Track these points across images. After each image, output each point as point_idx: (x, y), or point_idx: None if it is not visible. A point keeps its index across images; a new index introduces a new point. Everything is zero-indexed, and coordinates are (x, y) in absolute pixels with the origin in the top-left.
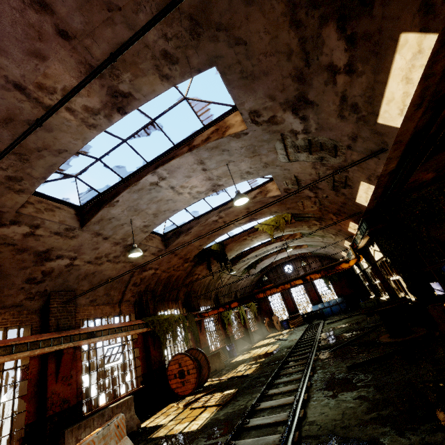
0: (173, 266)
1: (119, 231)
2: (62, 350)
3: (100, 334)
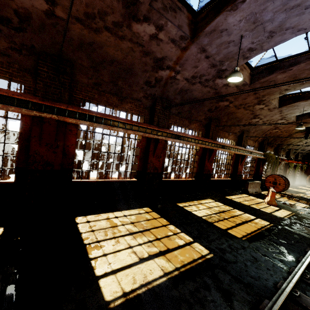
0: (287, 130)
1: (290, 111)
2: (245, 155)
3: (252, 153)
